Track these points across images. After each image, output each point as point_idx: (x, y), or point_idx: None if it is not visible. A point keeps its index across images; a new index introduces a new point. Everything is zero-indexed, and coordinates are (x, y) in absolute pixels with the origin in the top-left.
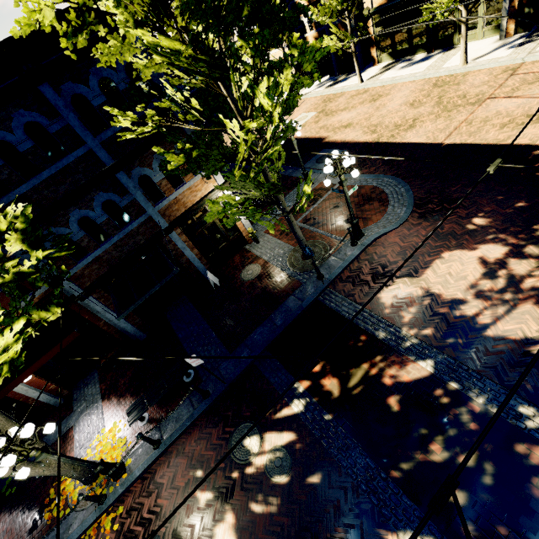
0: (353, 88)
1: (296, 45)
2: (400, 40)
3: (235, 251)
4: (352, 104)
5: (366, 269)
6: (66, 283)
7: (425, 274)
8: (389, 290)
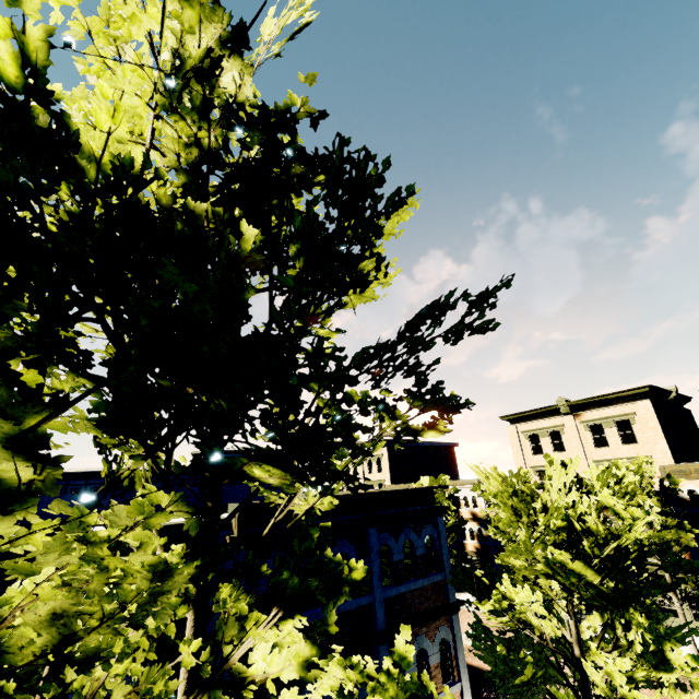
0: None
1: None
2: None
3: None
4: None
5: None
6: None
7: None
8: None
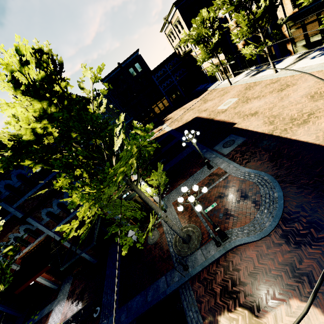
0: (268, 77)
1: (137, 127)
2: (313, 35)
3: (152, 214)
4: (263, 93)
5: (219, 277)
6: (53, 234)
7: (265, 319)
8: (228, 318)
